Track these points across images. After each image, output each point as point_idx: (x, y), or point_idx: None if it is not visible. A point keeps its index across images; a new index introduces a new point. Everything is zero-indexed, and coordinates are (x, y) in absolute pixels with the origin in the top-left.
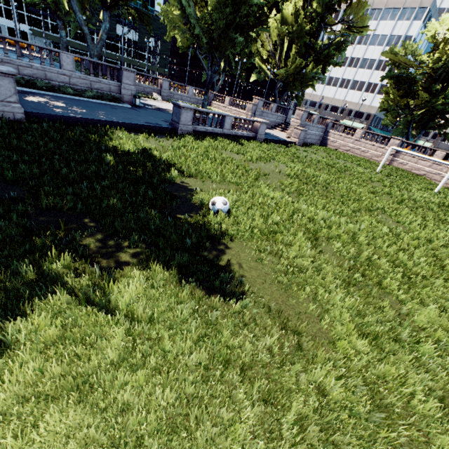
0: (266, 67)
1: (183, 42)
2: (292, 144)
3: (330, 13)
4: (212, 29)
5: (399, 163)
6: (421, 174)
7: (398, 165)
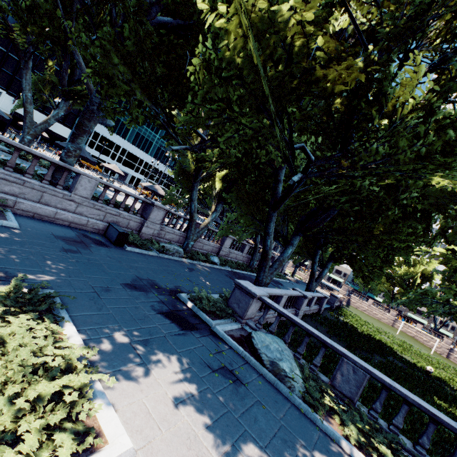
0: None
1: None
2: (343, 305)
3: None
4: None
5: (398, 326)
6: (412, 336)
7: (398, 327)
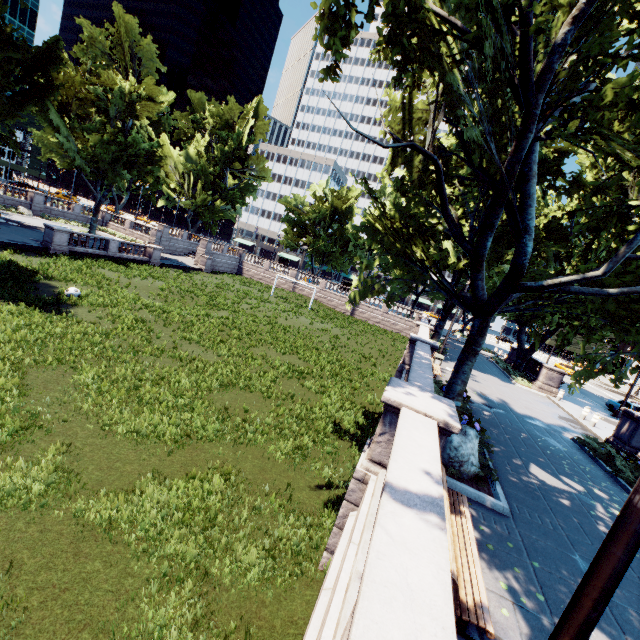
0: (176, 195)
1: (63, 165)
2: (198, 270)
3: (231, 161)
4: (97, 161)
5: (300, 290)
6: (315, 298)
7: (299, 292)
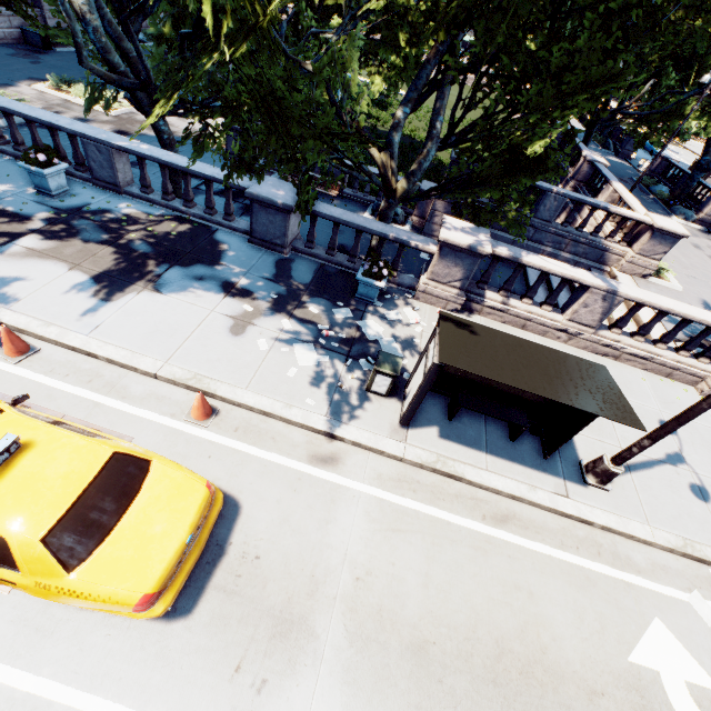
0: None
1: None
2: None
3: None
4: None
5: None
6: None
7: None
